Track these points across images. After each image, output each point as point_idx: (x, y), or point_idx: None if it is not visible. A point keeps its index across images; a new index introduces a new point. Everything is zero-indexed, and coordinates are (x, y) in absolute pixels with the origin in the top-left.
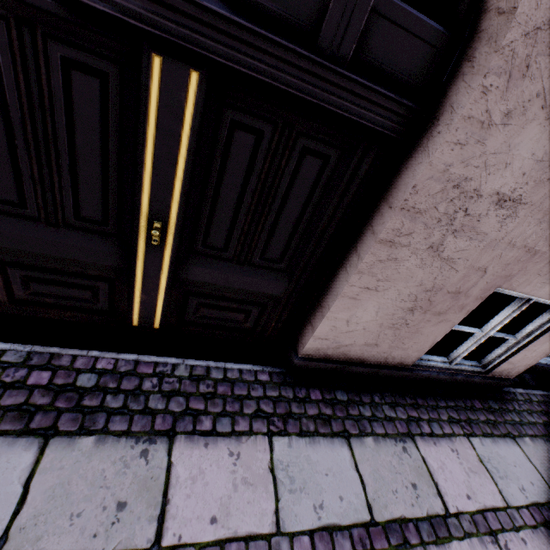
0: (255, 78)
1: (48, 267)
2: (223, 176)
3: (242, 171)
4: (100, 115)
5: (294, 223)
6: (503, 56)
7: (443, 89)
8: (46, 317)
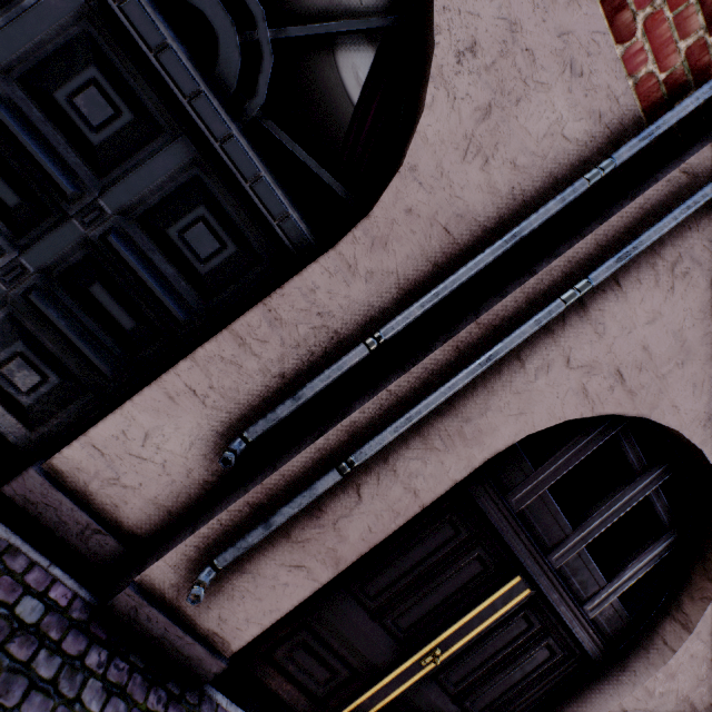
0: (552, 605)
1: (329, 642)
2: (496, 637)
3: (507, 639)
4: (467, 580)
5: (509, 685)
6: (666, 666)
7: (625, 650)
8: (268, 682)
